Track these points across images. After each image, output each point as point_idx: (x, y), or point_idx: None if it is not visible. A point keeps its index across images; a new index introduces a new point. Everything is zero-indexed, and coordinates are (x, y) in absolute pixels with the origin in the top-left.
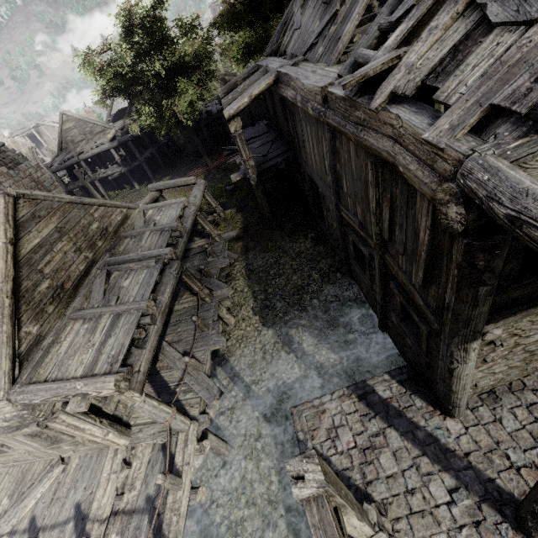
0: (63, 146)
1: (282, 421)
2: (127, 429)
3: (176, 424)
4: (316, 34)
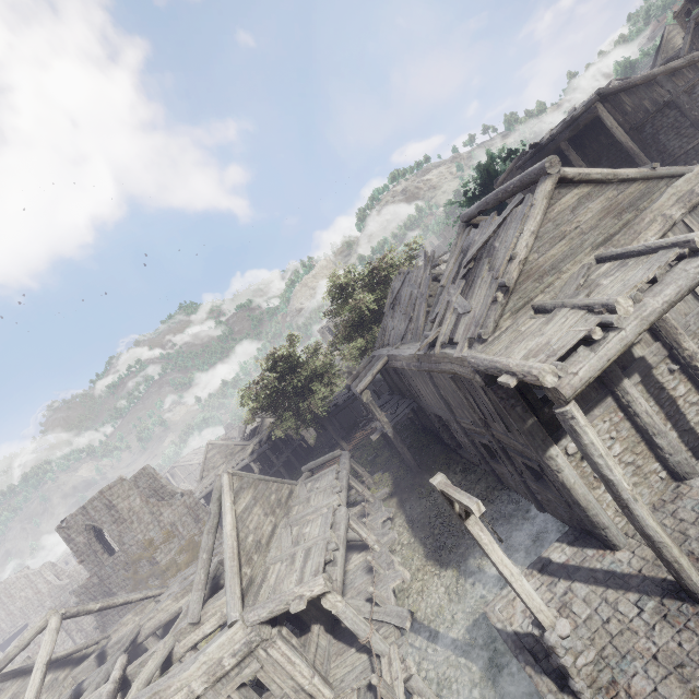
0: (204, 474)
1: (489, 655)
2: (329, 681)
3: (377, 641)
4: (404, 330)
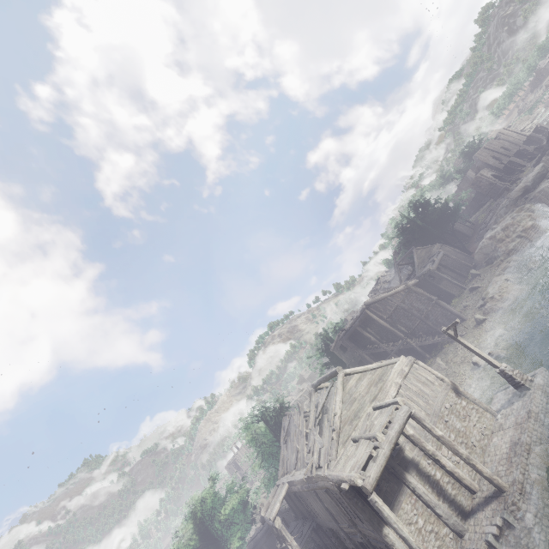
0: None
1: None
2: None
3: None
4: (295, 459)
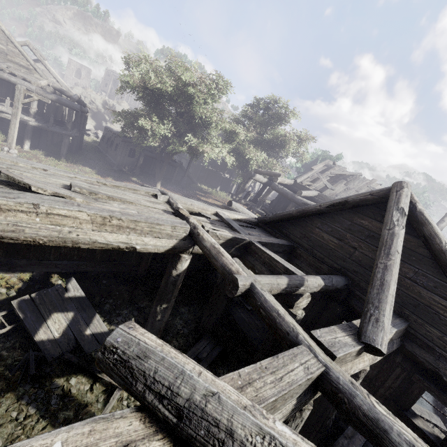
0: None
1: None
2: None
3: None
4: None
